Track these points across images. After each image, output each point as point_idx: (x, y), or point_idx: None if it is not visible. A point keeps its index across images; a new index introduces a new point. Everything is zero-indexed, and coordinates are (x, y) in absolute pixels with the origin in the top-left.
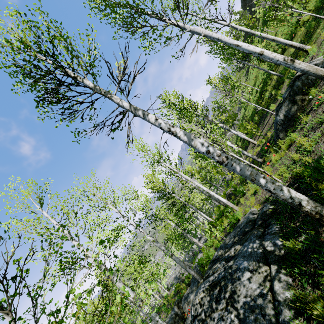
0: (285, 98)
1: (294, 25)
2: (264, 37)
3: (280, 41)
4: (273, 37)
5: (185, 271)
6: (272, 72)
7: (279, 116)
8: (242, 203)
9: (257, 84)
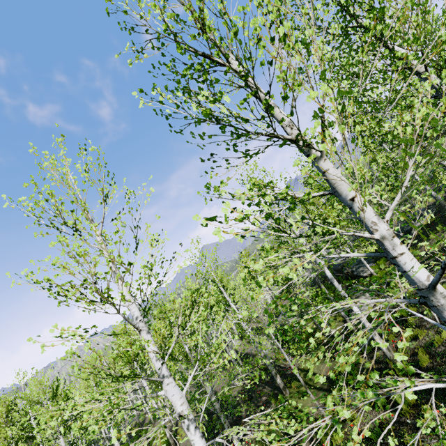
0: None
1: None
2: None
3: None
4: None
5: None
6: None
7: None
8: None
9: None
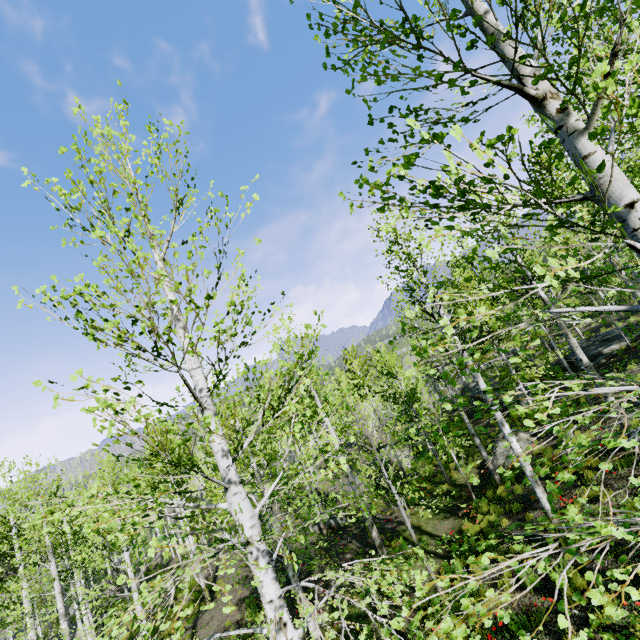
0: None
1: None
2: None
3: None
4: None
5: None
6: None
7: None
8: None
9: None
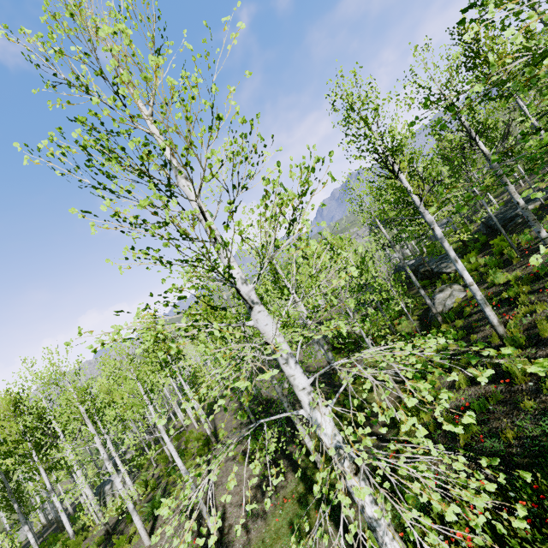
0: None
1: None
2: None
3: None
4: None
5: None
6: None
7: None
8: None
9: None
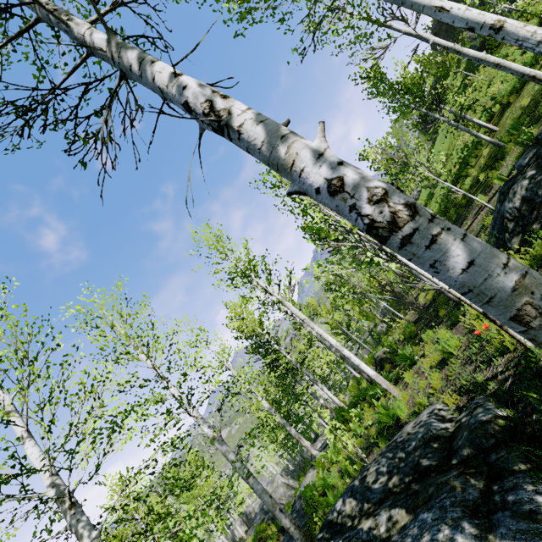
0: (523, 166)
1: (528, 62)
2: (480, 59)
3: (512, 67)
4: (498, 60)
5: (281, 496)
6: (484, 137)
7: (511, 201)
8: (408, 383)
9: (449, 168)
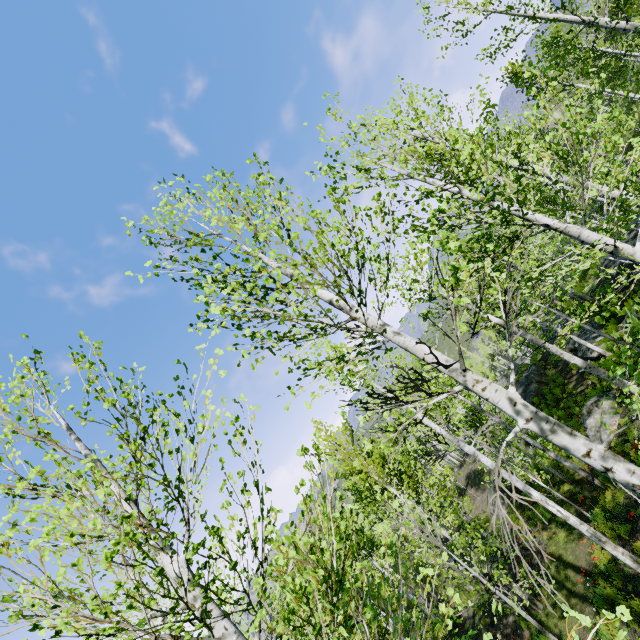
0: None
1: None
2: None
3: None
4: None
5: None
6: None
7: None
8: None
9: None
